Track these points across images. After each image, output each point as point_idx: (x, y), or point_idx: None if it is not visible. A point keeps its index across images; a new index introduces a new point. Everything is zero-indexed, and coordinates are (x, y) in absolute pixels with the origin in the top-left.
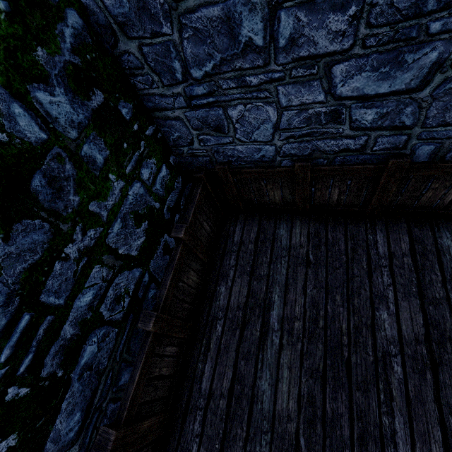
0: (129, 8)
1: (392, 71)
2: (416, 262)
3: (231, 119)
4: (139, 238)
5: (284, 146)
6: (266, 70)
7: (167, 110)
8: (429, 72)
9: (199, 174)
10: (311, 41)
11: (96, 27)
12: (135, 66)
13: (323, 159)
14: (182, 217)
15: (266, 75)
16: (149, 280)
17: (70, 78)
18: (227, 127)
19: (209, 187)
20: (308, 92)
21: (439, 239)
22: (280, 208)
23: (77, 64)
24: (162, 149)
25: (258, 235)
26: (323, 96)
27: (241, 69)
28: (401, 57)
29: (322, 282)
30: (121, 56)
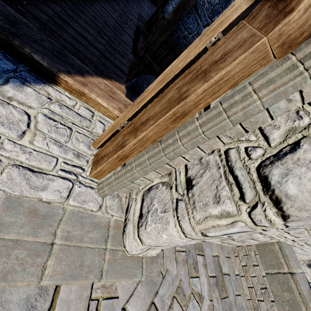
0: None
1: None
2: None
3: None
4: None
5: None
6: None
7: None
8: None
9: None
10: None
11: None
12: None
13: None
14: None
15: None
16: None
17: None
18: None
19: None
20: None
21: None
22: None
23: None
24: None
25: None
26: None
27: None
28: None
29: None
30: None
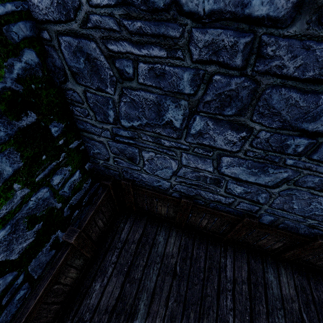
0: (84, 67)
1: (259, 173)
2: (250, 290)
3: (143, 157)
4: (27, 240)
5: (177, 185)
6: (177, 141)
7: (94, 134)
8: (280, 181)
9: (107, 182)
10: (212, 138)
11: (51, 66)
12: (77, 100)
13: (202, 201)
14: (81, 212)
15: (176, 144)
16: (22, 281)
17: (4, 101)
18: (139, 161)
19: (112, 192)
20: (203, 163)
21: (266, 273)
22: (163, 218)
23: (17, 91)
24: (81, 158)
25: (142, 237)
26: (212, 169)
27: (159, 133)
28: (266, 168)
29: (182, 296)
30: (67, 90)
